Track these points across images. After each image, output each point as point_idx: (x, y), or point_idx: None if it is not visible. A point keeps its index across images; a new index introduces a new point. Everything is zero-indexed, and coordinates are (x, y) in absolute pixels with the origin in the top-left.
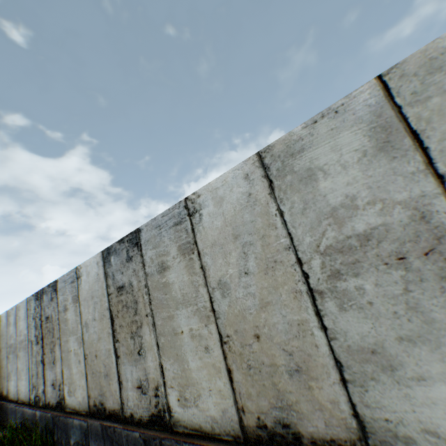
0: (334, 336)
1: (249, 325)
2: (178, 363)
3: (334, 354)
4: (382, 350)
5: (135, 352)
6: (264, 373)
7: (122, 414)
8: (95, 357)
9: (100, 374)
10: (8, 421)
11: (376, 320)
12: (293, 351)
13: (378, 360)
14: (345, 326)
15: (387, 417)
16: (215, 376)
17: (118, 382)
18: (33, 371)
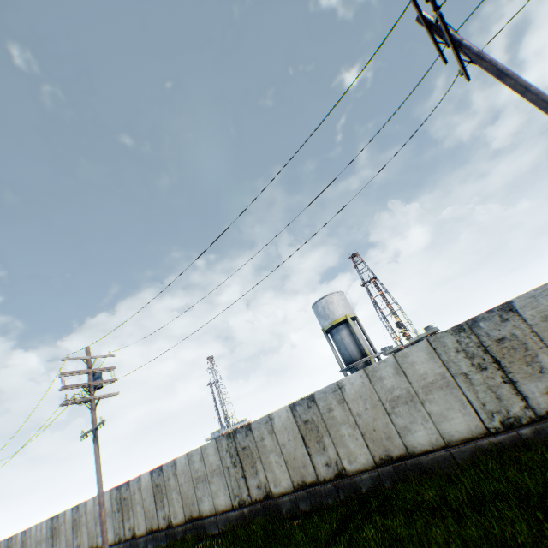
0: None
1: None
2: None
3: None
4: None
5: None
6: None
7: None
8: None
9: None
10: None
11: None
12: None
13: None
14: None
15: None
16: None
17: None
18: None
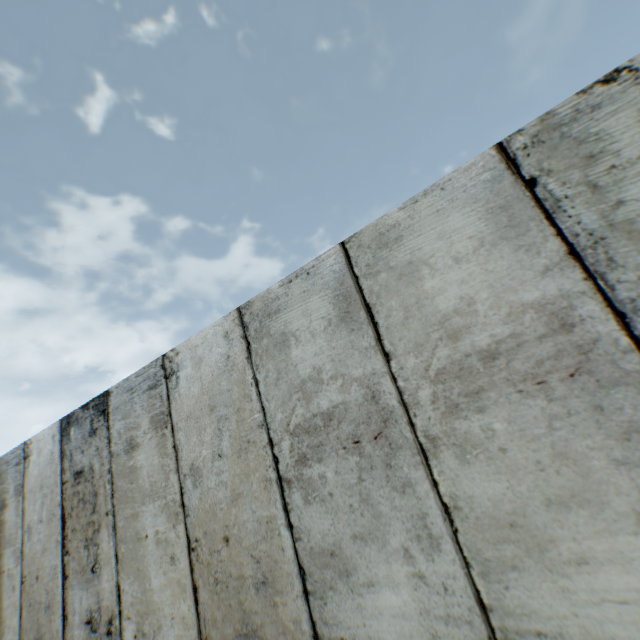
0: (299, 535)
1: (220, 523)
2: (139, 581)
3: (299, 558)
4: (340, 550)
5: (89, 569)
6: (231, 588)
7: None
8: (36, 578)
9: (41, 605)
10: None
11: (336, 514)
12: (261, 557)
13: (337, 564)
14: (309, 522)
15: (343, 635)
16: (180, 597)
17: (63, 617)
18: None
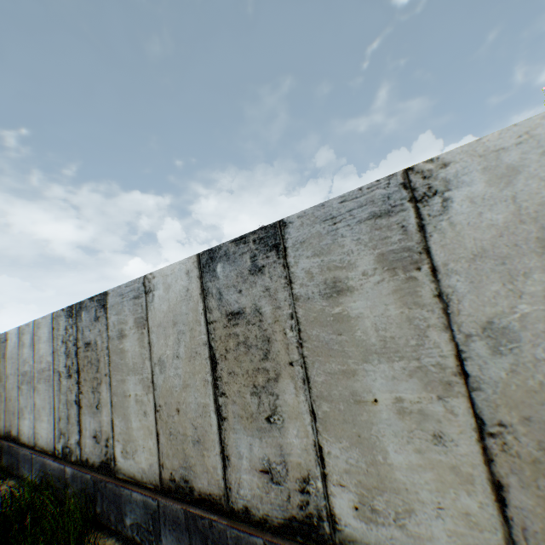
0: None
1: None
2: (359, 450)
3: None
4: None
5: (260, 418)
6: None
7: (226, 504)
8: (175, 411)
9: (185, 438)
10: (19, 471)
11: None
12: None
13: None
14: None
15: None
16: (456, 488)
17: (220, 456)
18: (61, 413)
